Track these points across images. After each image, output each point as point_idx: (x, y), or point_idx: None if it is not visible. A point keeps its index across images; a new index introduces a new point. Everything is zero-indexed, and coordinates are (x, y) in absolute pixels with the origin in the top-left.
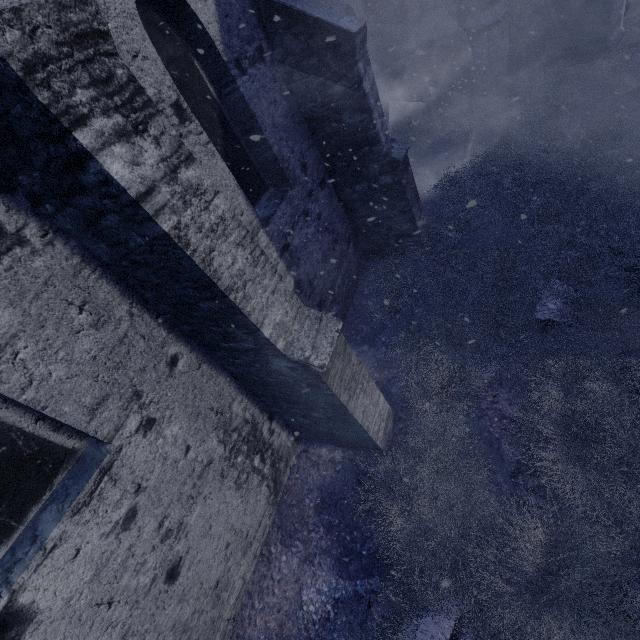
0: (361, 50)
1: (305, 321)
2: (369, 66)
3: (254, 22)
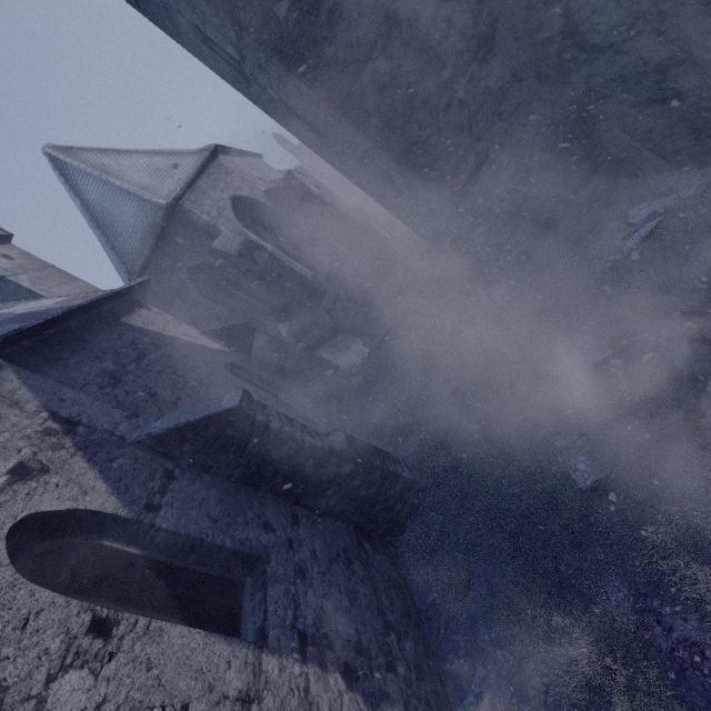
0: (252, 406)
1: None
2: (267, 408)
3: (150, 457)
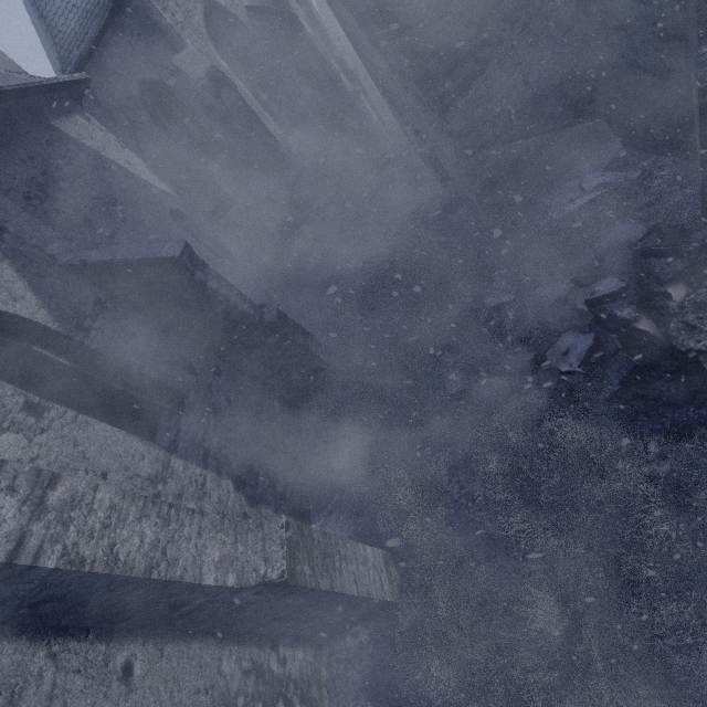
0: (193, 261)
1: (247, 537)
2: (207, 267)
3: (82, 284)
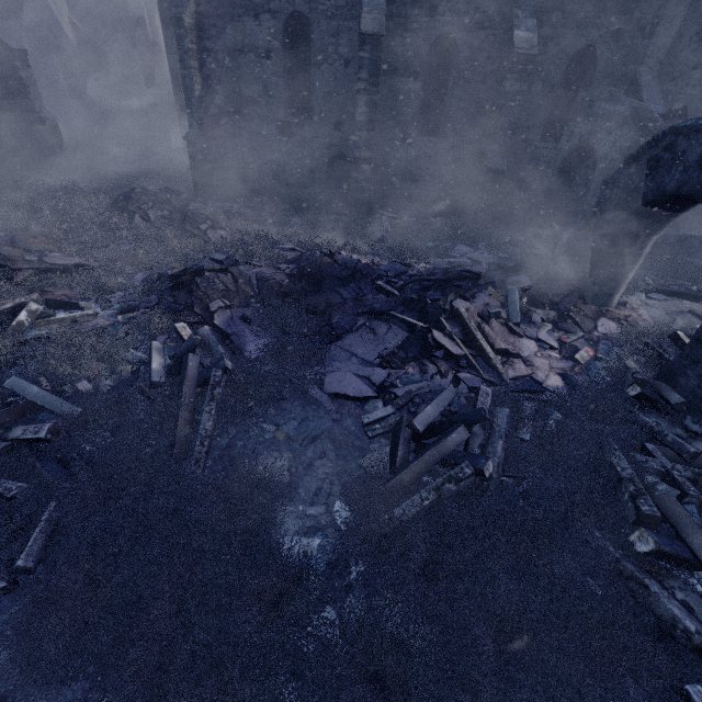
0: (22, 58)
1: None
2: (29, 68)
3: None
